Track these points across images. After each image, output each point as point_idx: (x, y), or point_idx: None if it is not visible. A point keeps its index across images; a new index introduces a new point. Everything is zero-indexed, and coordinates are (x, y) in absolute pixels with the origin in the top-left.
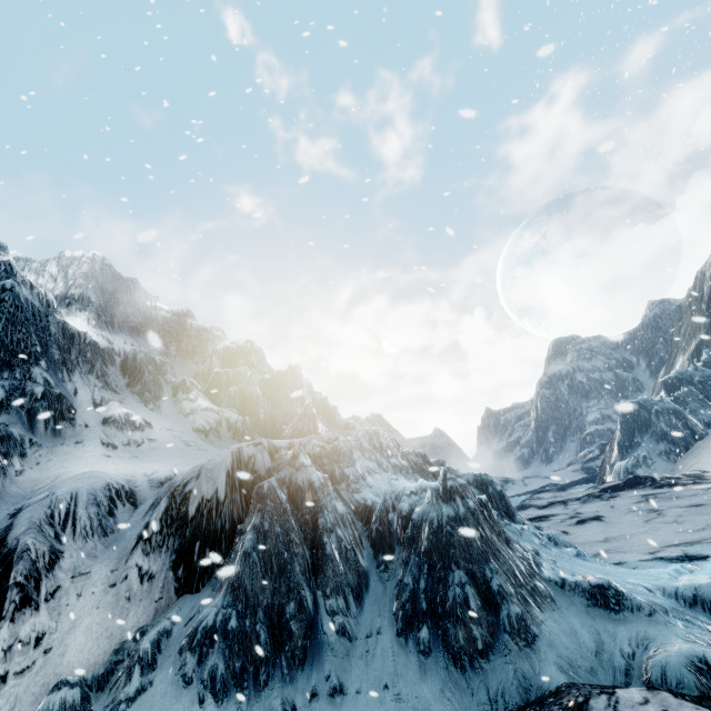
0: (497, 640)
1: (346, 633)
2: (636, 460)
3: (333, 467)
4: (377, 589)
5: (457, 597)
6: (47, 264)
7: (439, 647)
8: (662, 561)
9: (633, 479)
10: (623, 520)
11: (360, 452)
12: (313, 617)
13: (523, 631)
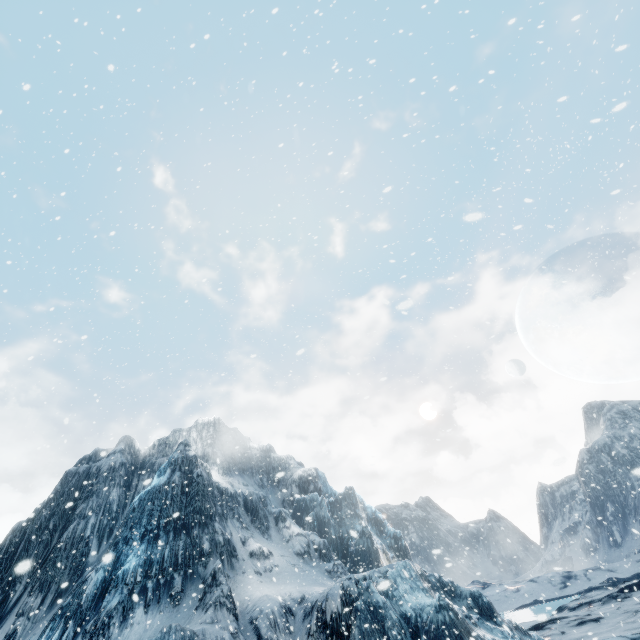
0: None
1: None
2: None
3: (387, 590)
4: None
5: None
6: (191, 432)
7: None
8: None
9: None
10: (612, 621)
11: (400, 579)
12: None
13: None
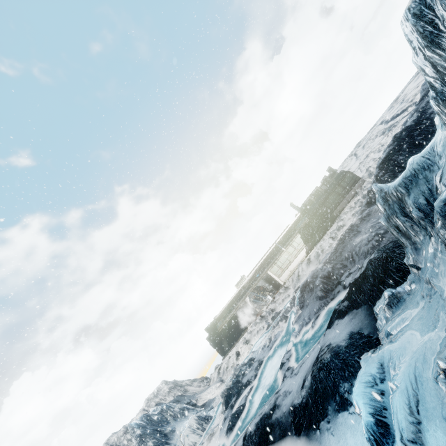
0: None
1: None
2: None
3: None
4: None
5: None
6: None
7: None
8: None
9: None
10: None
11: None
12: None
13: None
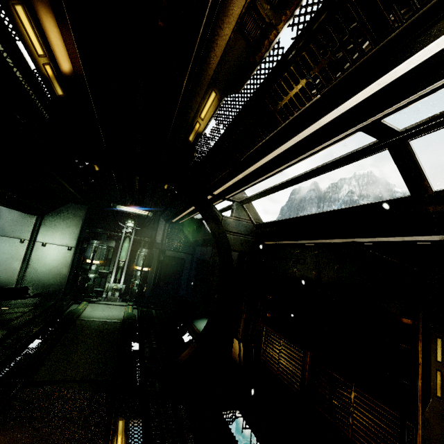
0: None
1: None
2: None
3: None
4: None
5: None
6: (351, 180)
7: None
8: None
9: None
10: None
11: None
12: None
13: None
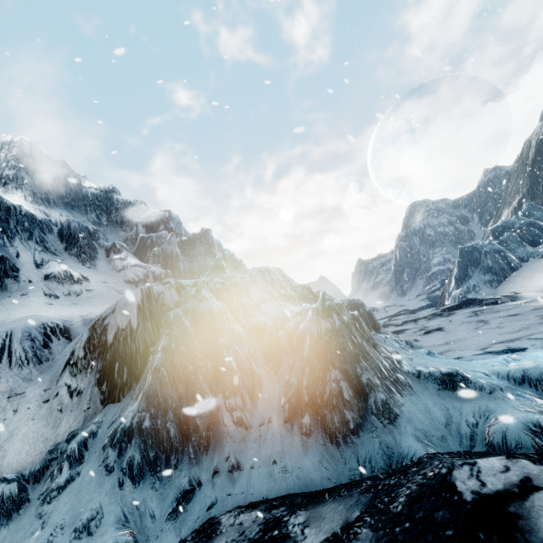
0: (365, 421)
1: (242, 424)
2: (467, 288)
3: (232, 298)
4: (268, 389)
5: (333, 390)
6: None
7: (318, 429)
8: (491, 354)
9: (466, 301)
10: (459, 329)
11: (255, 286)
12: (215, 413)
13: (387, 412)
